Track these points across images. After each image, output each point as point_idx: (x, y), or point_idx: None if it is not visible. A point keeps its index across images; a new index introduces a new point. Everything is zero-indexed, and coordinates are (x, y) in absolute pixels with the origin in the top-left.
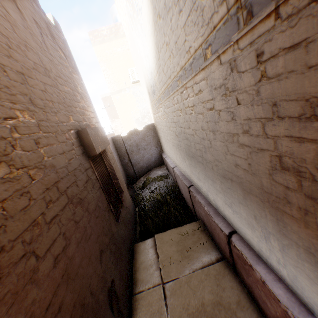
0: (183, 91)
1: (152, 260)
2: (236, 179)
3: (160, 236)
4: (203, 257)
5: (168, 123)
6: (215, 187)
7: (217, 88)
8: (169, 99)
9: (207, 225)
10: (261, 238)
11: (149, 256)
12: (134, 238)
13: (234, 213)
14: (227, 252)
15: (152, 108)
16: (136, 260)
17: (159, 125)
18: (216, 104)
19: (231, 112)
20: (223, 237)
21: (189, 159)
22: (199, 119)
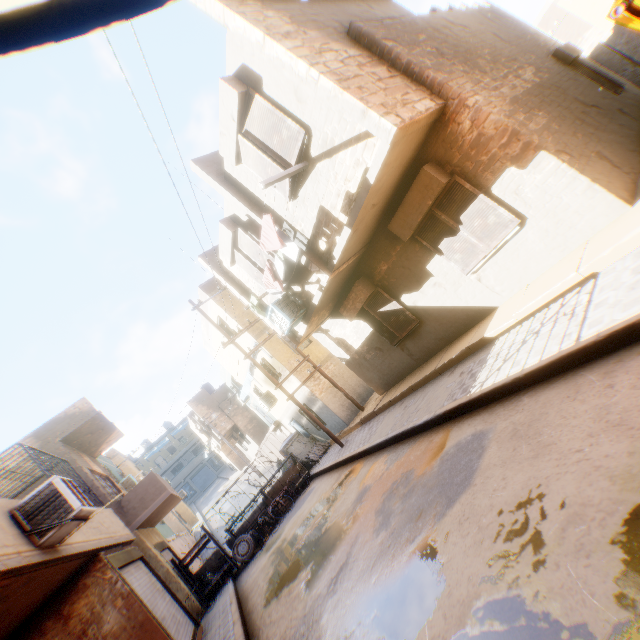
0: None
1: None
2: None
3: None
4: None
5: None
6: None
7: None
8: None
9: None
10: None
11: None
12: None
13: None
14: None
15: None
16: None
17: None
18: None
19: None
20: None
21: None
22: None
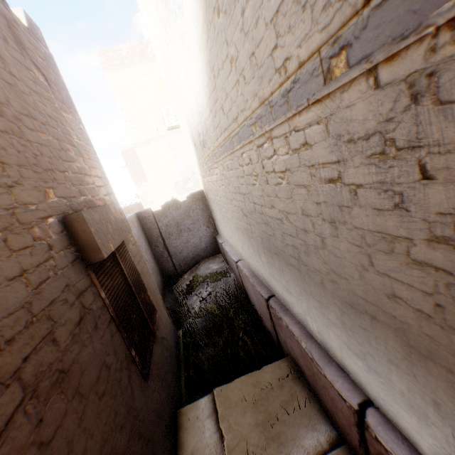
0: (262, 144)
1: (211, 446)
2: (388, 320)
3: (223, 392)
4: (305, 437)
5: (229, 193)
6: (325, 314)
7: (356, 139)
8: (232, 156)
9: (304, 370)
10: (448, 445)
11: (206, 436)
12: (178, 394)
13: (370, 371)
14: (354, 436)
15: (201, 167)
16: (182, 447)
17: (212, 195)
18: (349, 172)
19: (394, 191)
20: (345, 410)
21: (268, 255)
22: (299, 196)
